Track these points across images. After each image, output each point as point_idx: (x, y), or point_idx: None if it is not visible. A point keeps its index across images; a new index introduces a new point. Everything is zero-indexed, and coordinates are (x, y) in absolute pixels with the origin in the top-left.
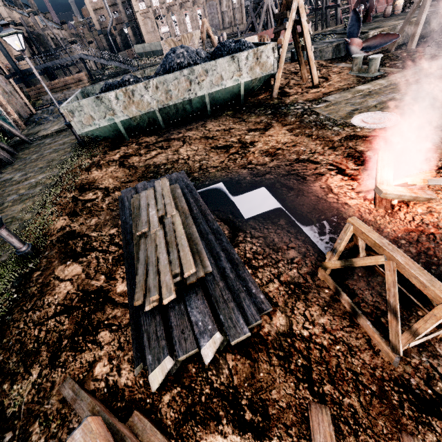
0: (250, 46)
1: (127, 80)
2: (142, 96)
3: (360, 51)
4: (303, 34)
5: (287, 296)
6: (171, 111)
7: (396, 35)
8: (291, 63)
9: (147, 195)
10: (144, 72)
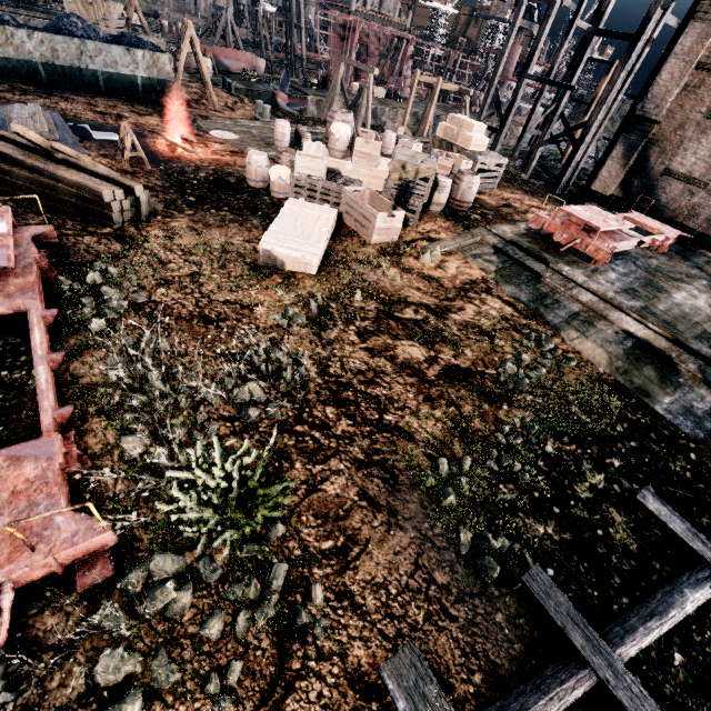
0: (150, 48)
1: (6, 20)
2: (24, 42)
3: (287, 106)
4: (199, 60)
5: (98, 156)
6: (58, 71)
7: (307, 103)
8: (220, 88)
9: (21, 105)
10: (29, 21)
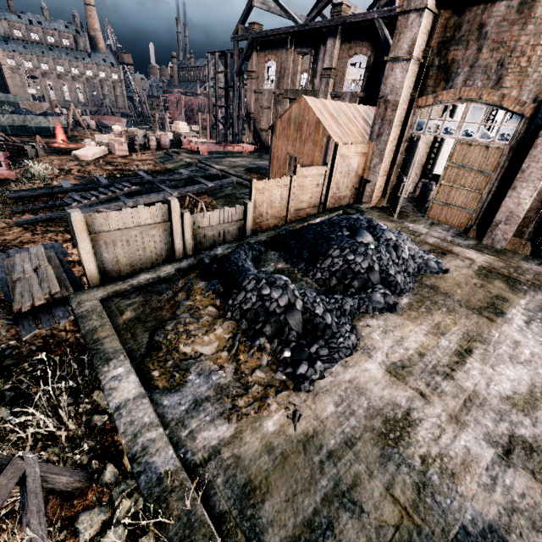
0: (56, 116)
1: None
2: (1, 119)
3: None
4: (78, 118)
5: None
6: (15, 128)
7: None
8: (97, 131)
9: None
10: (3, 112)
